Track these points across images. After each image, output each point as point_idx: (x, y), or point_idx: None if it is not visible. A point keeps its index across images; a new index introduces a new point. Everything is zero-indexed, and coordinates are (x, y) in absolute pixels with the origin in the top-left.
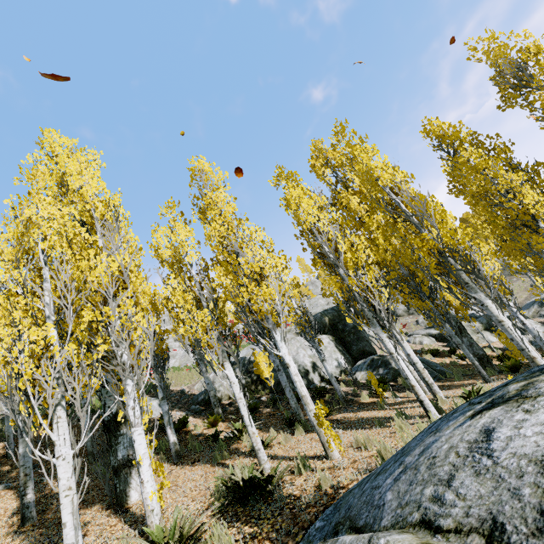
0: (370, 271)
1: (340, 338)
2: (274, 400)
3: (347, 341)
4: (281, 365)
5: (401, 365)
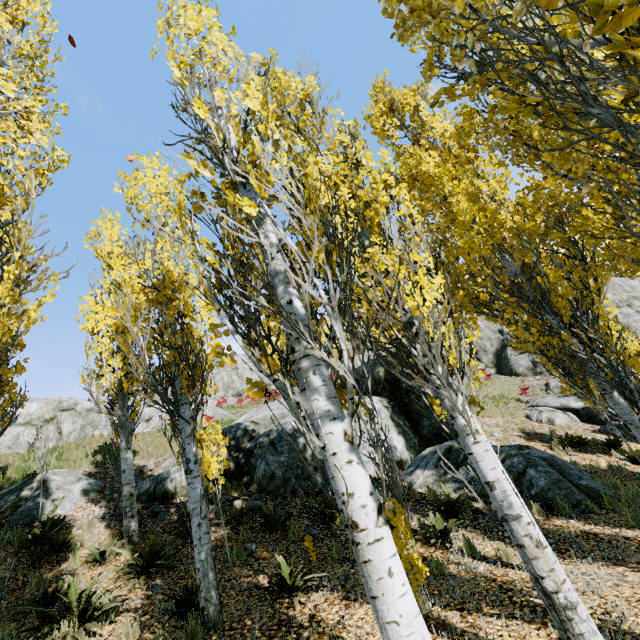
0: (310, 157)
1: (402, 404)
2: (239, 515)
3: (413, 409)
4: (197, 459)
5: (387, 602)
